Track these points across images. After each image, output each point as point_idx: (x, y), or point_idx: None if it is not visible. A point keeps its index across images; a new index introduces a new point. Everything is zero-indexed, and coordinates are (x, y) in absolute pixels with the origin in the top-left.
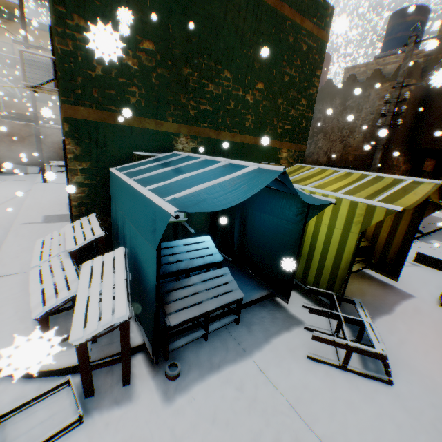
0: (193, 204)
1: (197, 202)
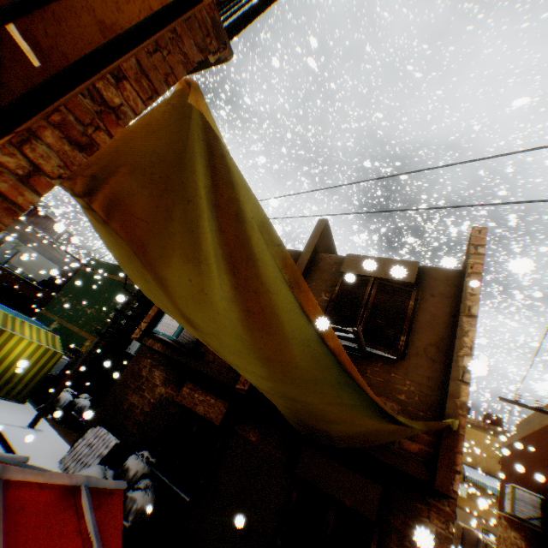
0: None
1: None
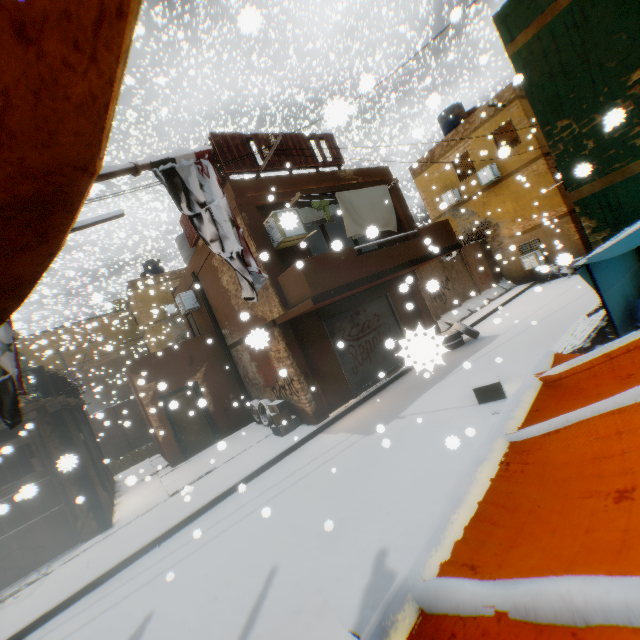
0: (604, 254)
1: (610, 251)
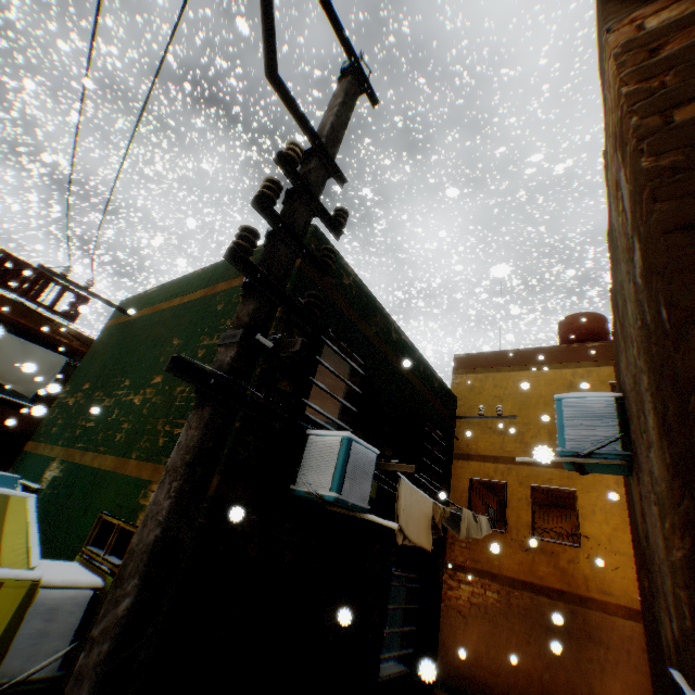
0: None
1: None
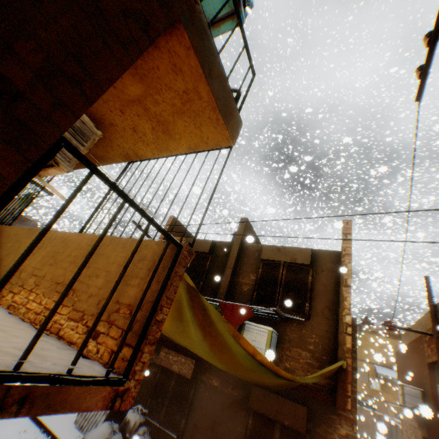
0: None
1: None
